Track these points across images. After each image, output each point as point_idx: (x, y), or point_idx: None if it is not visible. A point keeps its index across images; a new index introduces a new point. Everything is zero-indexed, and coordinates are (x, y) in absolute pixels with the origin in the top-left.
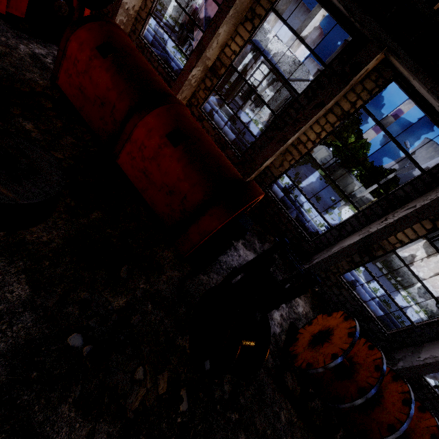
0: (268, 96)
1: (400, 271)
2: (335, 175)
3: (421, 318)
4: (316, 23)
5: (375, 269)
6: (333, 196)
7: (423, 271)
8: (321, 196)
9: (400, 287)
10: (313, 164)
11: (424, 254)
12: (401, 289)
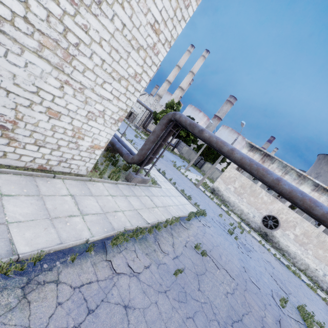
0: (138, 114)
1: (230, 202)
2: (203, 167)
3: (245, 230)
4: (178, 96)
5: (196, 188)
6: (190, 169)
7: (245, 197)
8: (166, 156)
9: (232, 213)
10: (184, 159)
11: (240, 183)
12: (233, 214)
